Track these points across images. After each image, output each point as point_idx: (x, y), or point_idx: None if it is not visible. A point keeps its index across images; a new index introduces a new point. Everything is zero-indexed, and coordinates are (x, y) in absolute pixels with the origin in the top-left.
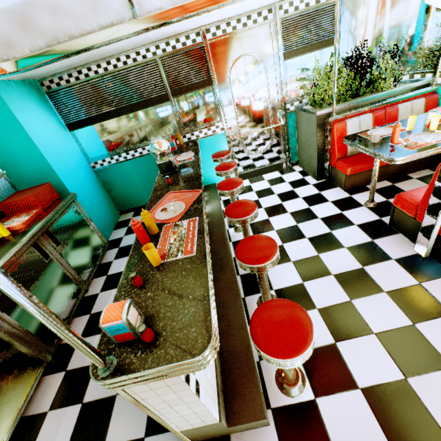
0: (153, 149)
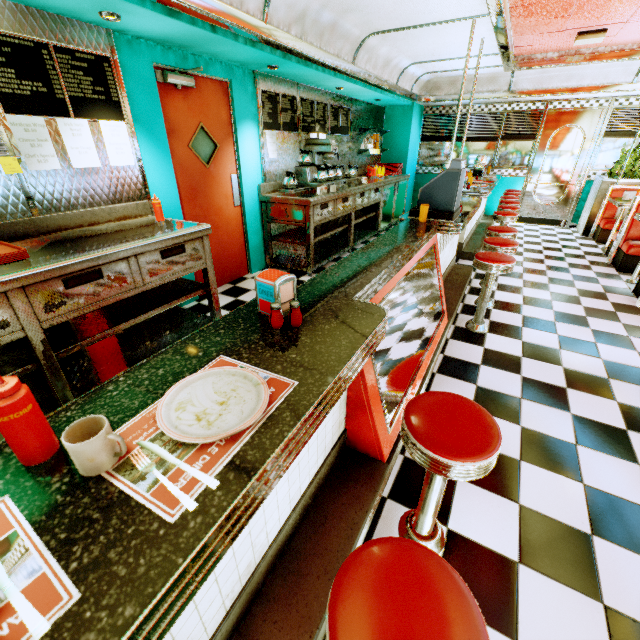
0: (477, 160)
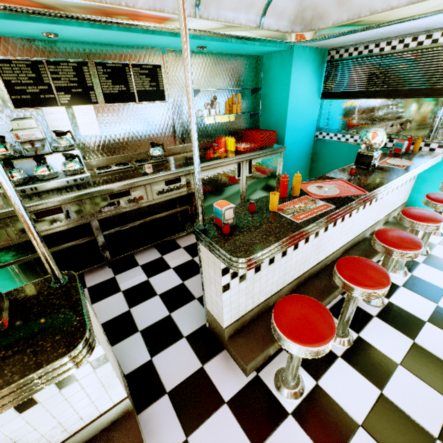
0: (363, 137)
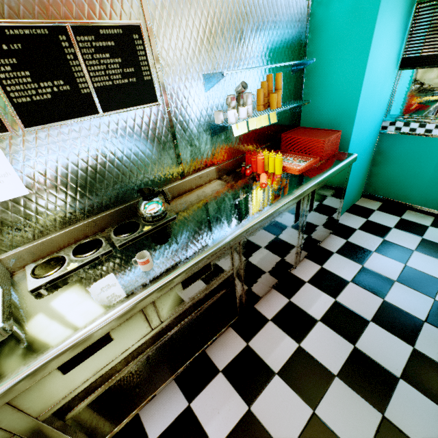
0: None
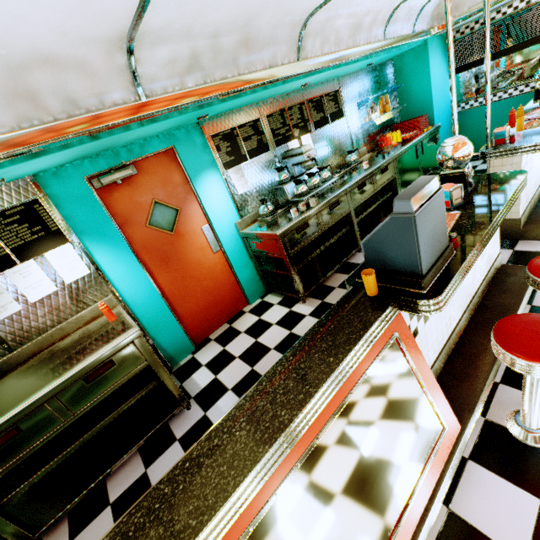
0: (538, 76)
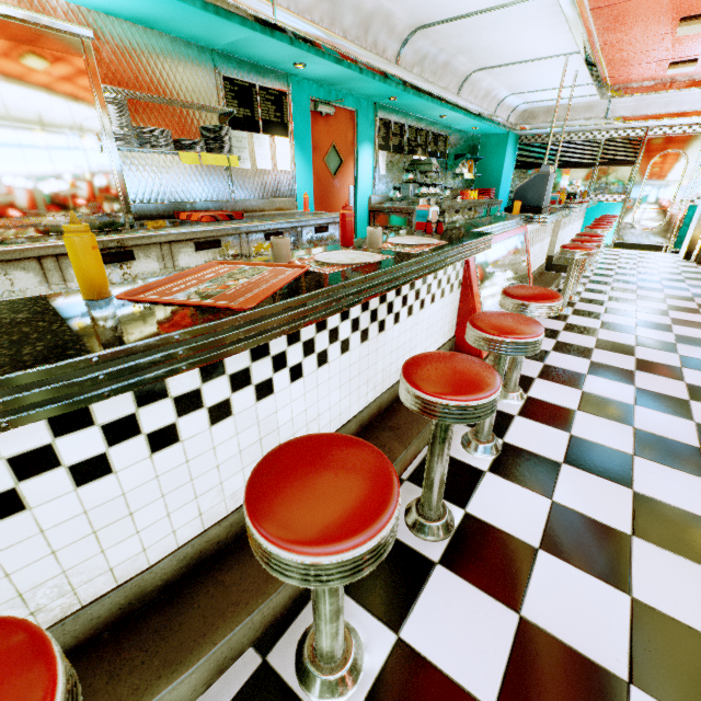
0: (571, 183)
